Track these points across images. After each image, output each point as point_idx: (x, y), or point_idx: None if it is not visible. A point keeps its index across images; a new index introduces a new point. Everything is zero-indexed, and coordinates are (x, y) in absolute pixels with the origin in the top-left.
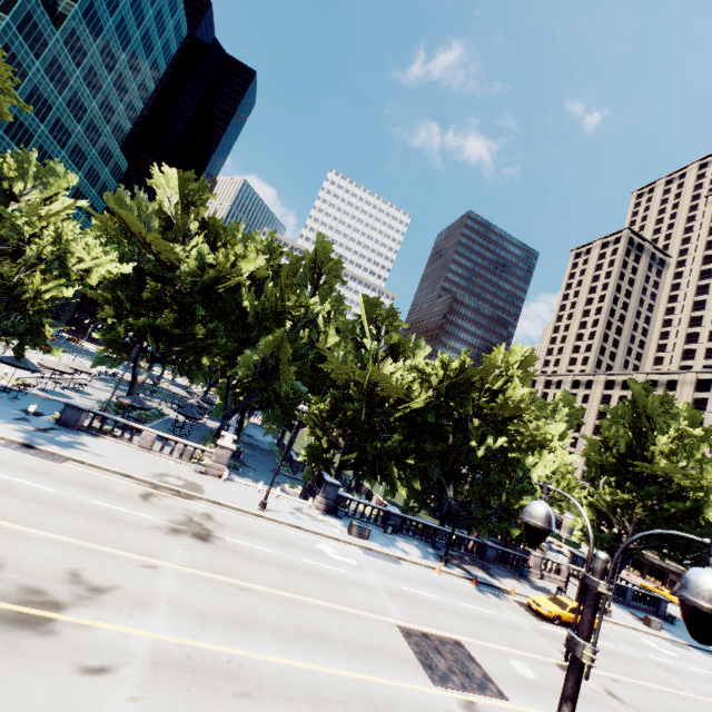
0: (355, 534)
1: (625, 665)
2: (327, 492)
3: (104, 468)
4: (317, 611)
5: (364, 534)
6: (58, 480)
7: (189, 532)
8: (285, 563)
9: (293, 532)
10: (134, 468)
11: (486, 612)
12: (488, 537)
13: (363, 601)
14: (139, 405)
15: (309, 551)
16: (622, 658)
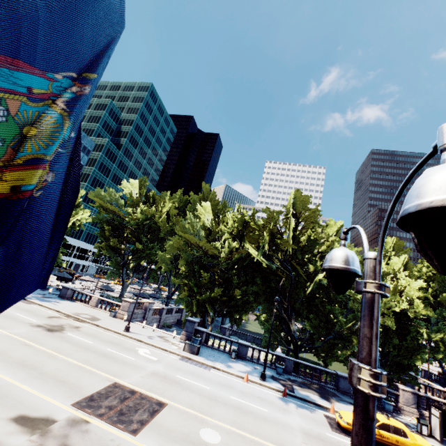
0: (187, 350)
1: None
2: (187, 326)
3: (49, 308)
4: (59, 361)
5: (194, 350)
6: (14, 307)
7: (47, 328)
8: (87, 346)
9: (131, 341)
10: (68, 310)
11: (254, 407)
12: None
13: (113, 369)
14: (105, 288)
15: (124, 348)
16: None
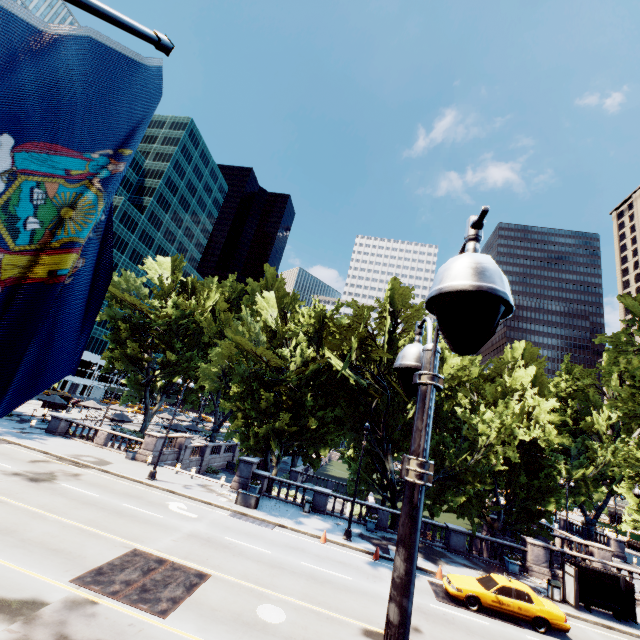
0: (241, 502)
1: None
2: (241, 470)
3: (32, 448)
4: (49, 523)
5: (250, 502)
6: None
7: (30, 476)
8: (93, 501)
9: (159, 493)
10: (61, 450)
11: (334, 575)
12: (505, 537)
13: (132, 531)
14: (119, 418)
15: (148, 502)
16: None
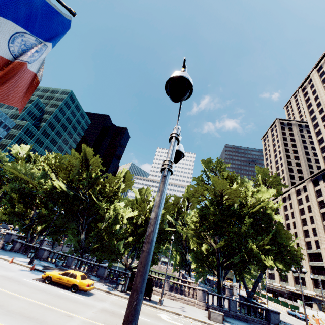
0: None
1: (47, 297)
2: (5, 238)
3: None
4: None
5: None
6: None
7: None
8: None
9: None
10: None
11: None
12: None
13: None
14: None
15: None
16: (64, 298)
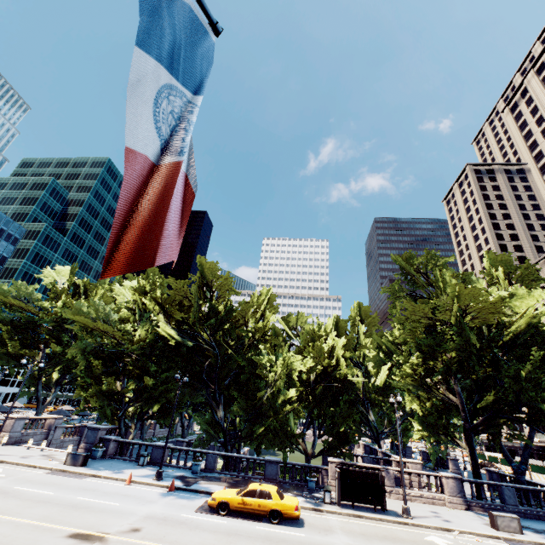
0: (69, 463)
1: None
2: (88, 436)
3: None
4: None
5: (78, 461)
6: None
7: None
8: None
9: None
10: None
11: (103, 503)
12: None
13: None
14: None
15: None
16: (280, 542)
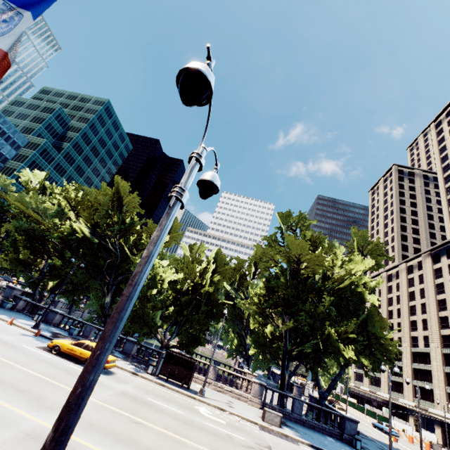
0: None
1: (51, 370)
2: (6, 292)
3: None
4: None
5: None
6: None
7: None
8: None
9: None
10: None
11: None
12: None
13: None
14: None
15: None
16: (73, 374)
